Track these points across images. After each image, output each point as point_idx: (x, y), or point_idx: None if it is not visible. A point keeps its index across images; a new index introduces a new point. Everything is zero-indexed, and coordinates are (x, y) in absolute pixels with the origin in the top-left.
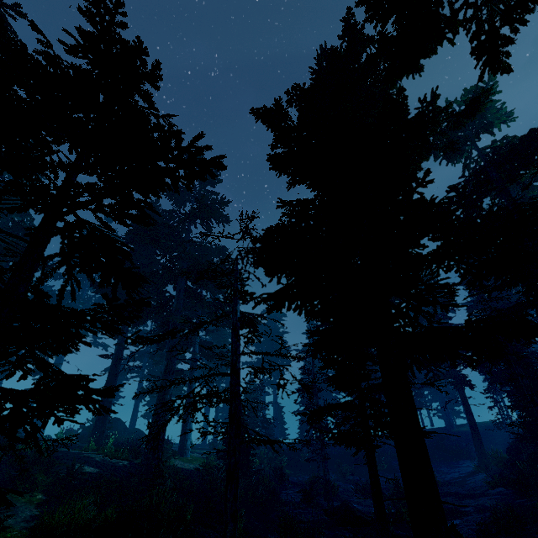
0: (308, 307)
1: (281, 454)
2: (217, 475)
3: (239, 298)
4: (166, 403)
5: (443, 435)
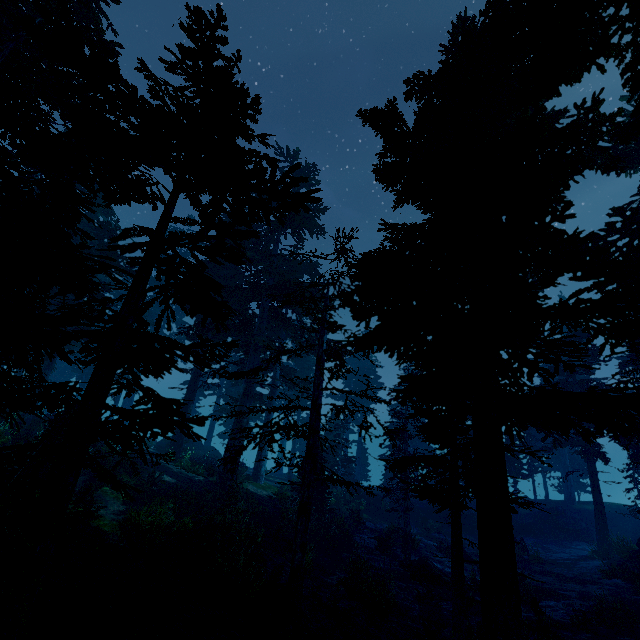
0: (400, 350)
1: (359, 497)
2: (290, 506)
3: (326, 328)
4: (244, 429)
5: (558, 509)
